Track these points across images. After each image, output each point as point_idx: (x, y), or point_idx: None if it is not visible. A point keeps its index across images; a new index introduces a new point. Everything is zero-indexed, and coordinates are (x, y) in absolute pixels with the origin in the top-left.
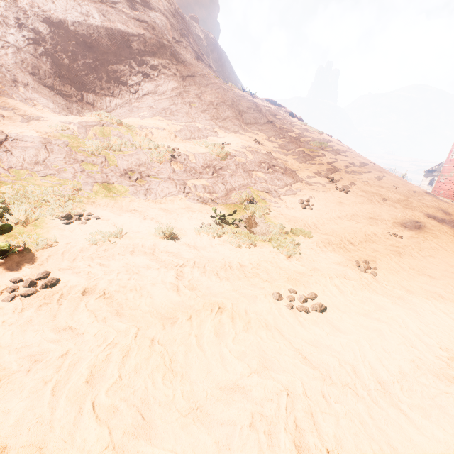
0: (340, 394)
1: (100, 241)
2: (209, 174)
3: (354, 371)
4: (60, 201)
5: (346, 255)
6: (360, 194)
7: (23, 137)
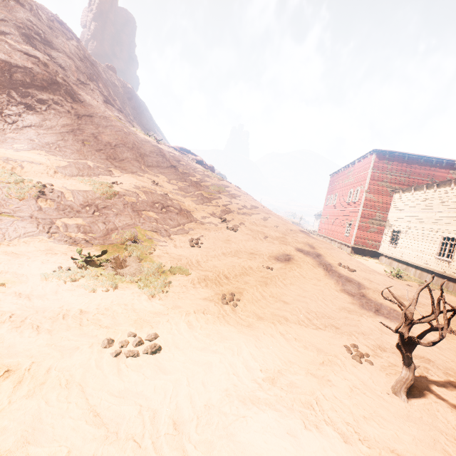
0: (116, 452)
1: None
2: (89, 212)
3: (153, 417)
4: None
5: (217, 290)
6: (246, 233)
7: None
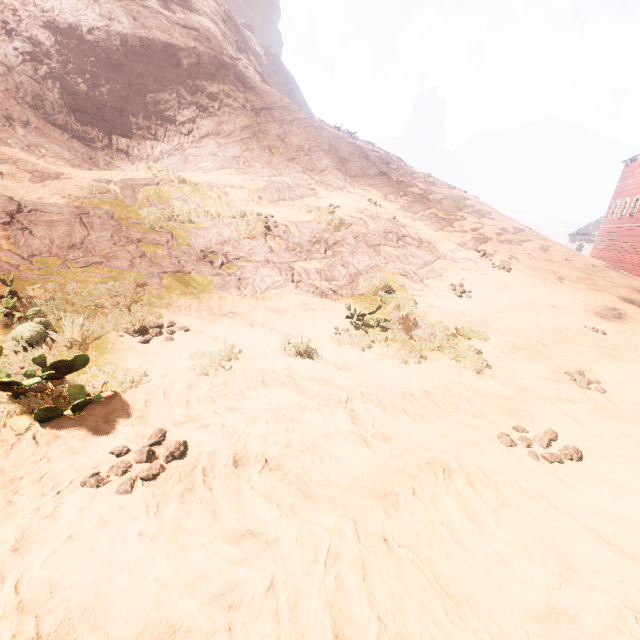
0: None
1: (209, 368)
2: (321, 252)
3: None
4: (121, 306)
5: (548, 364)
6: (526, 273)
7: (45, 207)
